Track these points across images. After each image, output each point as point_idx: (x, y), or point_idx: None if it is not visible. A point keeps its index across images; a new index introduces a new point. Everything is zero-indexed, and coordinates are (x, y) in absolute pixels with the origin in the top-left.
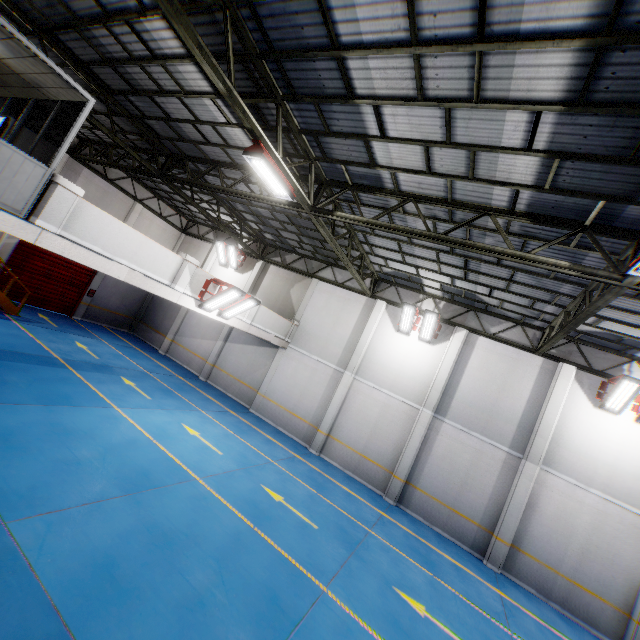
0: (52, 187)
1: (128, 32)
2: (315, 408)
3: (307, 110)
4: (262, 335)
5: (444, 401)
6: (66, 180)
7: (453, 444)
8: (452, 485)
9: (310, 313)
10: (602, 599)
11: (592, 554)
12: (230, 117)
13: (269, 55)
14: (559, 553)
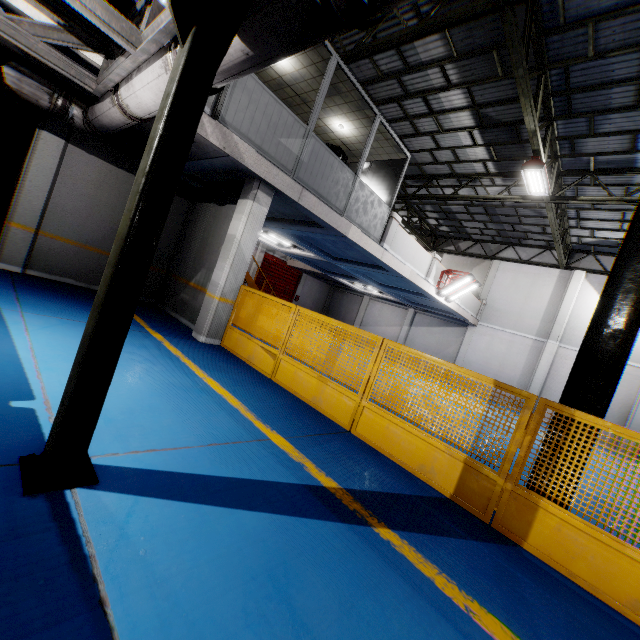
0: (390, 221)
1: (417, 102)
2: (518, 376)
3: (575, 122)
4: (464, 315)
5: None
6: (396, 214)
7: None
8: None
9: (496, 292)
10: None
11: None
12: (478, 140)
13: (562, 93)
14: None
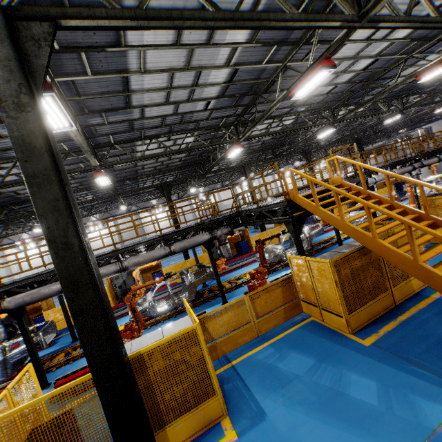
0: None
1: None
2: None
3: None
4: None
5: None
6: None
7: None
8: None
9: None
10: None
11: None
12: None
13: None
14: None
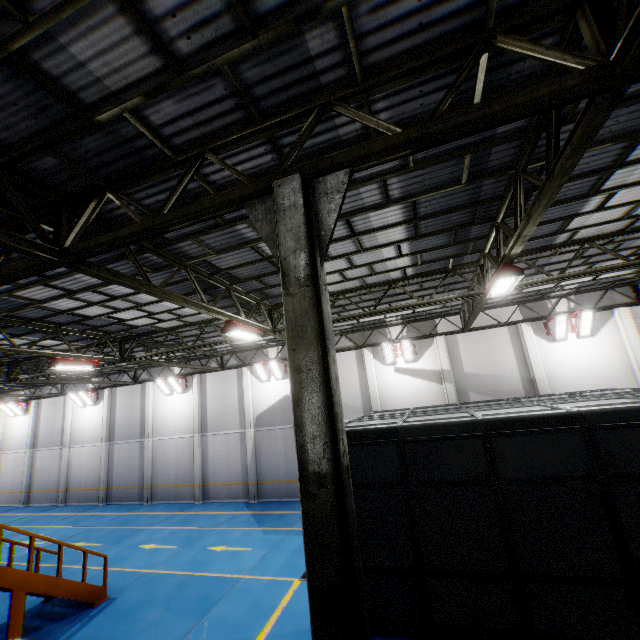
0: None
1: None
2: None
3: None
4: None
5: (37, 440)
6: None
7: (43, 459)
8: (46, 479)
9: None
10: (94, 488)
11: (89, 472)
12: None
13: None
14: (81, 480)
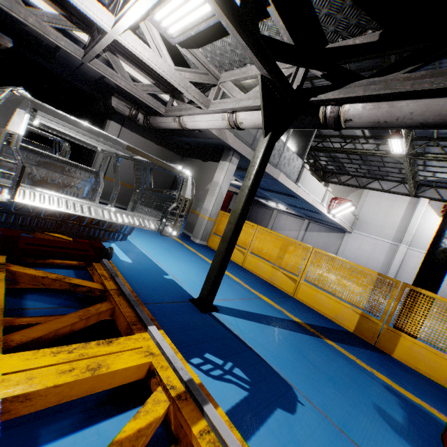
0: (302, 169)
1: None
2: (379, 267)
3: None
4: (344, 225)
5: None
6: (306, 165)
7: None
8: None
9: (365, 210)
10: None
11: None
12: None
13: None
14: None
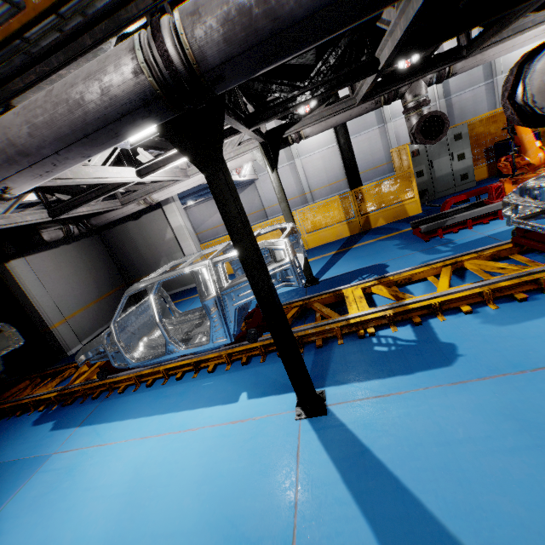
0: None
1: None
2: (295, 188)
3: None
4: (252, 177)
5: None
6: None
7: (358, 145)
8: (369, 160)
9: None
10: None
11: None
12: None
13: None
14: None
